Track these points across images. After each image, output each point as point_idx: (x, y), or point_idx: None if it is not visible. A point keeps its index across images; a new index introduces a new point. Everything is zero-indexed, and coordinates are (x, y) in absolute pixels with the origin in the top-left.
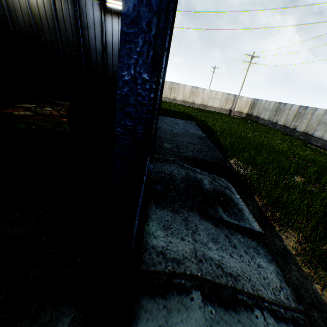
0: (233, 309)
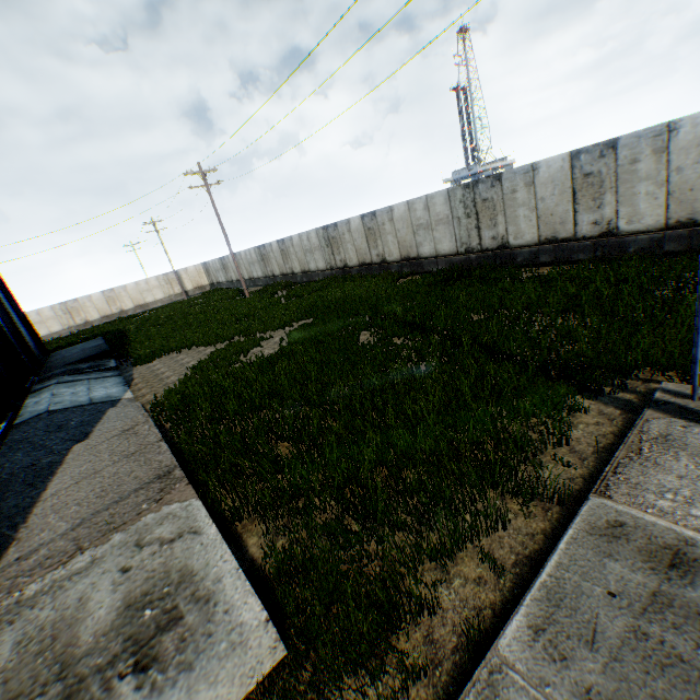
0: (73, 382)
